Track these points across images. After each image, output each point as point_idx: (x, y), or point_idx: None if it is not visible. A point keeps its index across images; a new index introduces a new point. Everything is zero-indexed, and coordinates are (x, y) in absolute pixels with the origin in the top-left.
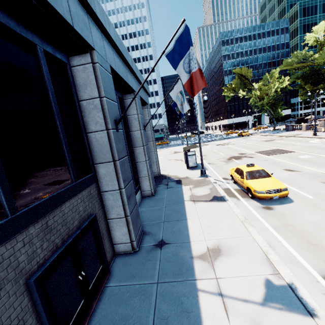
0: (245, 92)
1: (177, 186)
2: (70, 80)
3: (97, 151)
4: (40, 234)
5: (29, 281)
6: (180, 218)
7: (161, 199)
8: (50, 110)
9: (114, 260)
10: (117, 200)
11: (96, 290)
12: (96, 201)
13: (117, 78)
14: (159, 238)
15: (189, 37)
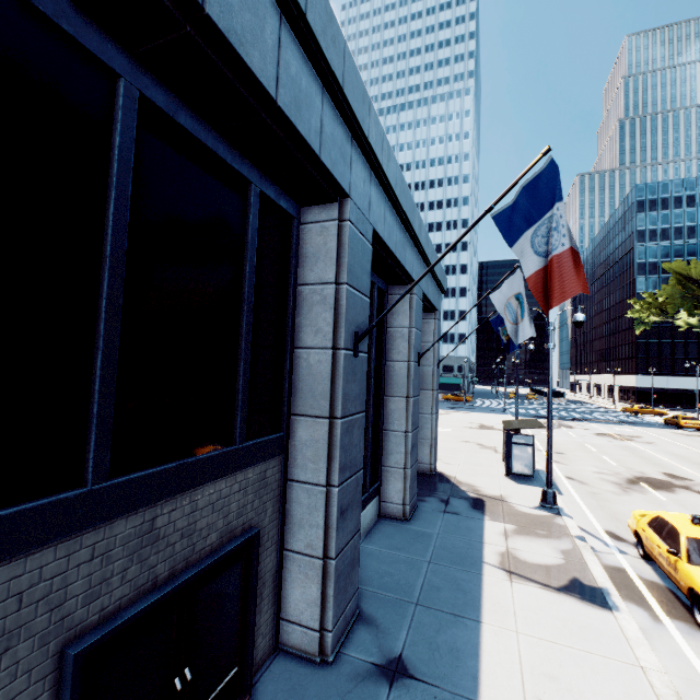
0: (694, 318)
1: (472, 514)
2: (291, 247)
3: (303, 387)
4: (132, 542)
5: (67, 652)
6: (461, 609)
7: (423, 535)
8: (238, 294)
9: (270, 663)
10: (316, 509)
11: None
12: (272, 499)
13: (383, 252)
14: (393, 648)
15: (555, 182)
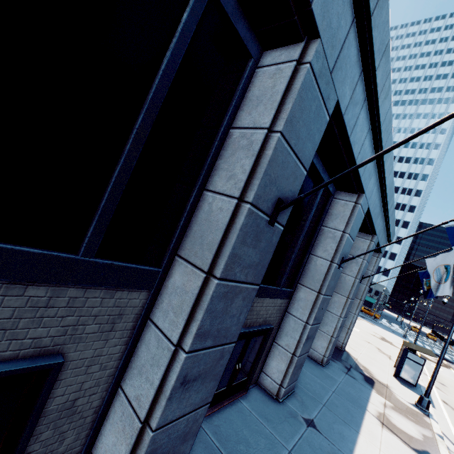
0: None
1: (365, 383)
2: (326, 208)
3: (309, 273)
4: None
5: None
6: (348, 421)
7: (331, 378)
8: (302, 226)
9: (253, 386)
10: (296, 331)
11: (232, 393)
12: (279, 316)
13: (366, 217)
14: (309, 414)
15: None
